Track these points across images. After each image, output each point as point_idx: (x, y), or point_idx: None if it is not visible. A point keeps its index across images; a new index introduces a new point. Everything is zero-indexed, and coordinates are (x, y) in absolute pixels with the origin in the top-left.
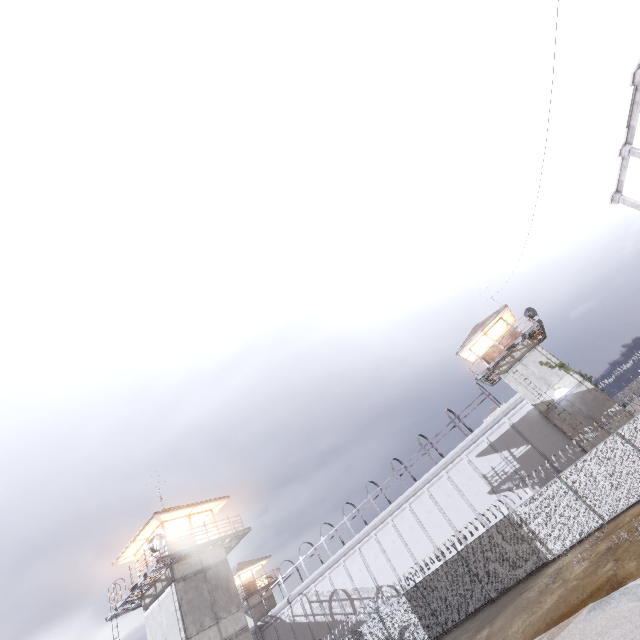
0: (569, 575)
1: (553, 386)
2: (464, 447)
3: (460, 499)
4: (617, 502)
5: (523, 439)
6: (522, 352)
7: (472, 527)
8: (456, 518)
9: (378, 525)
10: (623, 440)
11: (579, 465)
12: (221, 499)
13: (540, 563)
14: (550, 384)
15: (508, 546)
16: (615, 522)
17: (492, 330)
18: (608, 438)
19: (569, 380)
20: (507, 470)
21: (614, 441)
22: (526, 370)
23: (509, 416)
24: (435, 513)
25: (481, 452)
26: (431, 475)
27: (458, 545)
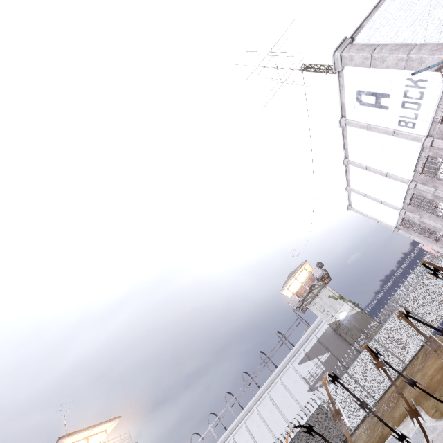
0: (360, 442)
1: (338, 311)
2: (290, 358)
3: (290, 398)
4: (381, 386)
5: (325, 348)
6: (318, 290)
7: (300, 419)
8: (289, 414)
9: (235, 428)
10: (378, 343)
11: (357, 363)
12: (114, 419)
13: (344, 438)
14: (336, 310)
15: (323, 428)
16: (382, 400)
17: (300, 276)
18: (370, 343)
19: (346, 306)
20: (318, 372)
21: (373, 344)
22: (322, 301)
23: (315, 333)
24: (274, 412)
25: (301, 360)
26: (270, 382)
27: (292, 436)
